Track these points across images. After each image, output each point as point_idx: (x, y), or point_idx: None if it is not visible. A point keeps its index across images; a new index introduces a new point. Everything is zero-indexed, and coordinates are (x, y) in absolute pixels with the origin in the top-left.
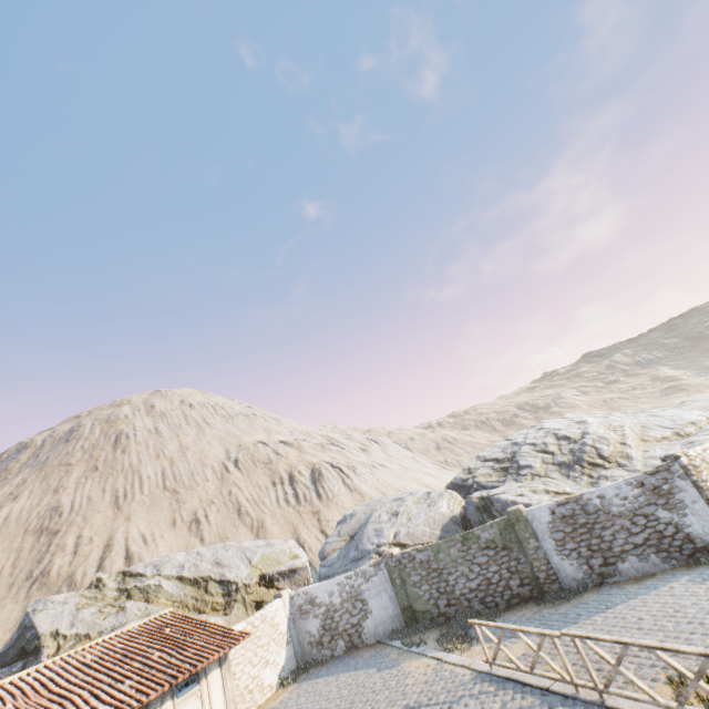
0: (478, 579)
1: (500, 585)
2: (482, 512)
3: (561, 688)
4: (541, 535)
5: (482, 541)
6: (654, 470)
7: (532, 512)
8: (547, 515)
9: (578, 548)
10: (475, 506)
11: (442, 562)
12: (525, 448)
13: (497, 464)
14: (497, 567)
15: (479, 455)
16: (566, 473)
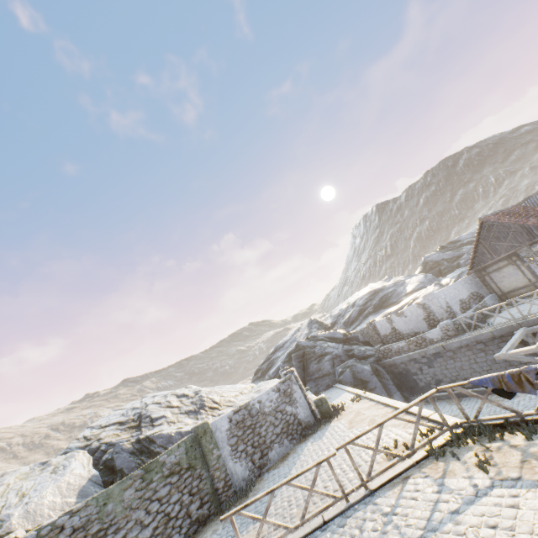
0: (155, 521)
1: (180, 516)
2: (139, 455)
3: (334, 512)
4: (221, 444)
5: (167, 467)
6: (284, 379)
7: (216, 423)
8: (227, 423)
9: (247, 448)
10: (130, 451)
11: (110, 516)
12: (153, 406)
13: (122, 426)
14: (180, 494)
15: (92, 425)
16: (195, 417)
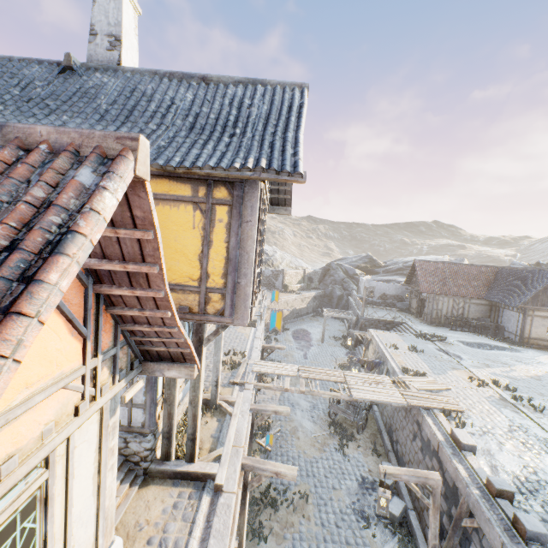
0: None
1: None
2: None
3: None
4: None
5: None
6: (278, 271)
7: None
8: None
9: None
10: None
11: None
12: None
13: None
14: None
15: None
16: None
